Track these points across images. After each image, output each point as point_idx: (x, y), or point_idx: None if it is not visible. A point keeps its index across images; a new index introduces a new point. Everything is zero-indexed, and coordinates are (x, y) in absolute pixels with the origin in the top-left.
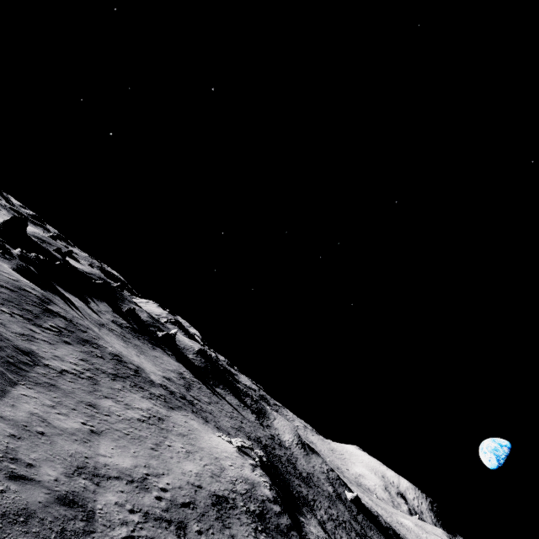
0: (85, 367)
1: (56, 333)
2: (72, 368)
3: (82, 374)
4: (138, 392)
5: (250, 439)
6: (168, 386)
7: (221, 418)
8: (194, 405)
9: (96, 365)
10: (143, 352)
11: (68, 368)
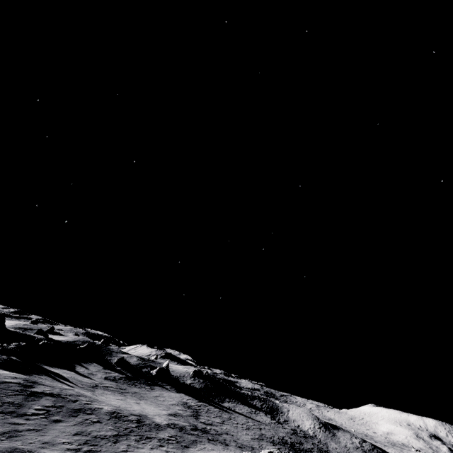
0: (81, 441)
1: (43, 415)
2: (65, 449)
3: (79, 451)
4: (146, 445)
5: (275, 444)
6: (176, 423)
7: (239, 435)
8: (207, 432)
9: (93, 434)
10: (142, 397)
11: (61, 451)
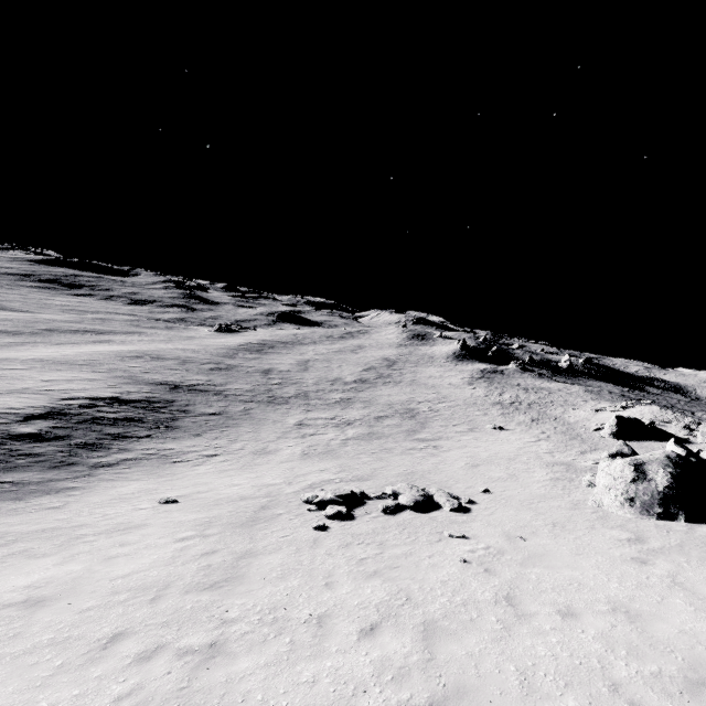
0: None
1: None
2: None
3: None
4: None
5: None
6: None
7: None
8: None
9: None
10: None
11: None
